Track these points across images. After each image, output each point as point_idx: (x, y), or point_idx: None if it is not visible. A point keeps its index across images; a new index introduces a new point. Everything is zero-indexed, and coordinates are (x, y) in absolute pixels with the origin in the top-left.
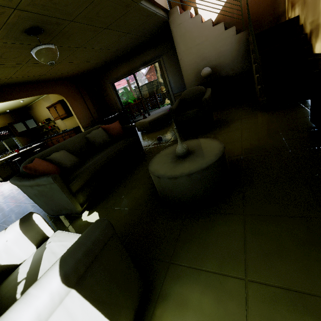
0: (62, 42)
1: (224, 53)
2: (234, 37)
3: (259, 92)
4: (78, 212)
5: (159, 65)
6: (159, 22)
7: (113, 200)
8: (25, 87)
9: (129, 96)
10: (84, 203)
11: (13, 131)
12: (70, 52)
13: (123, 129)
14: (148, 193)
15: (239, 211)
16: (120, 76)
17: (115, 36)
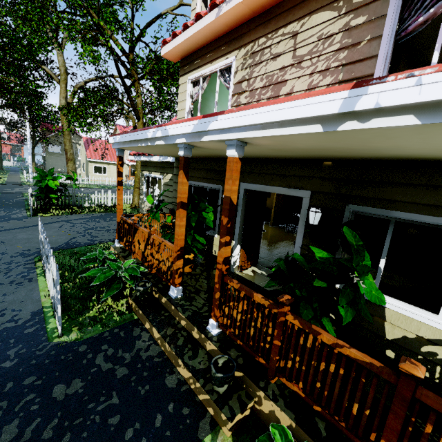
0: None
1: None
2: None
3: None
4: None
5: None
6: None
7: None
8: None
9: None
10: None
11: None
12: None
13: None
14: None
15: None
16: None
17: None
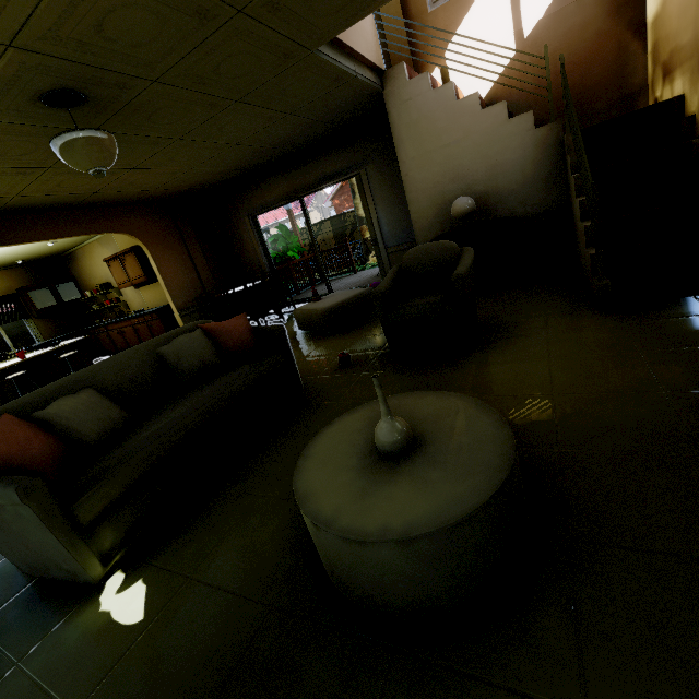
0: (135, 127)
1: (507, 167)
2: (531, 134)
3: (590, 264)
4: (93, 581)
5: (358, 185)
6: (361, 94)
7: (197, 545)
8: (54, 215)
9: (290, 243)
10: (115, 550)
11: (26, 305)
12: (158, 149)
13: (254, 335)
14: (291, 541)
15: (569, 698)
16: (270, 202)
17: (261, 118)
